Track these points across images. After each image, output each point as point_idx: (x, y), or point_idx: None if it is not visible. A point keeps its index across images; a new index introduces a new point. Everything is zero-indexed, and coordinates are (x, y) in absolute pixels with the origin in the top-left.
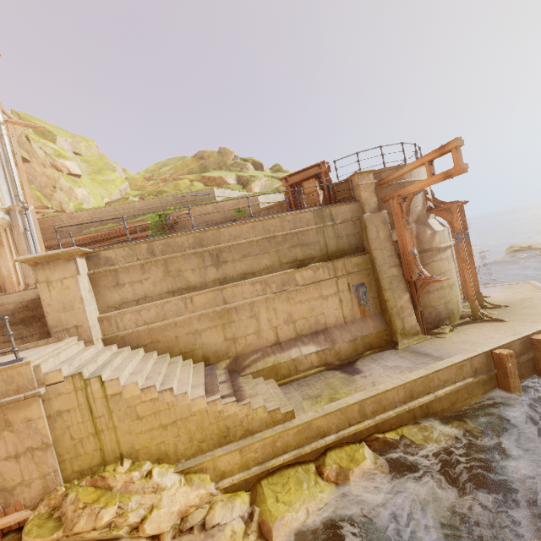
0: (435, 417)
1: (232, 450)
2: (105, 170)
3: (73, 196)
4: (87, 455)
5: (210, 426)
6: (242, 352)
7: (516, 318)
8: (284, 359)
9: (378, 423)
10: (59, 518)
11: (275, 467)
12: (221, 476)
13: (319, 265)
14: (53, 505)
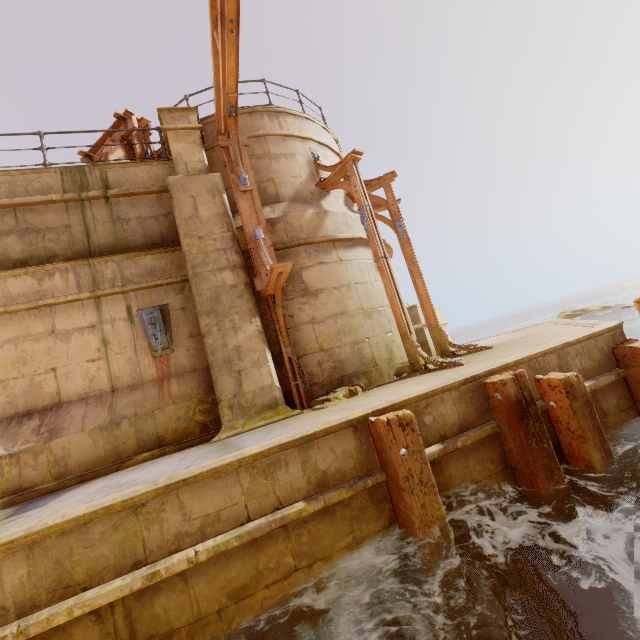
0: None
1: None
2: None
3: None
4: None
5: None
6: None
7: (485, 357)
8: None
9: None
10: None
11: None
12: None
13: (55, 268)
14: None
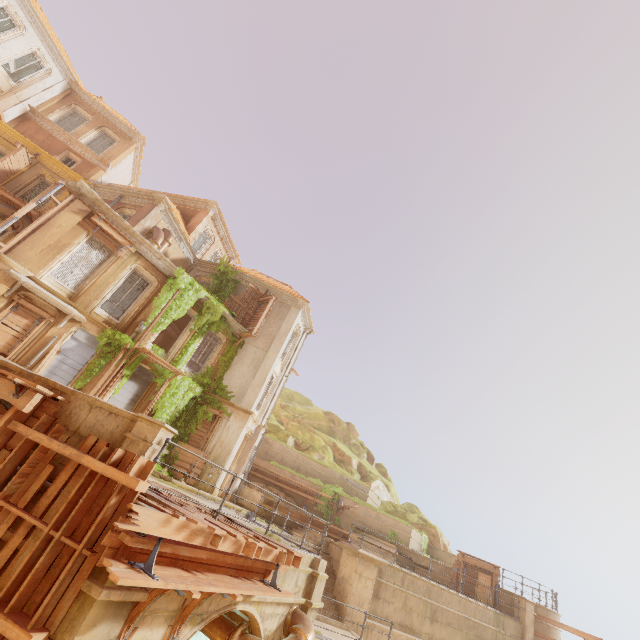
0: None
1: None
2: None
3: None
4: None
5: None
6: None
7: None
8: None
9: None
10: None
11: None
12: None
13: None
14: None
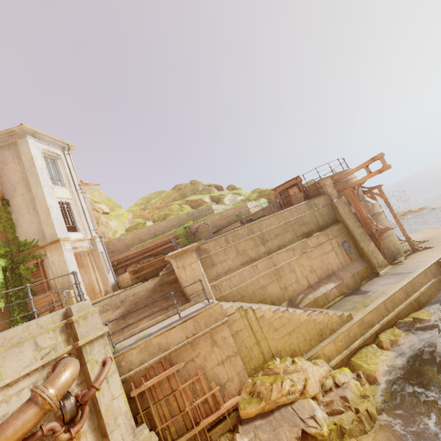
0: (424, 306)
1: (329, 342)
2: (115, 208)
3: (109, 227)
4: (256, 357)
5: (312, 330)
6: (291, 295)
7: (438, 244)
8: (319, 295)
9: (396, 314)
10: (257, 396)
11: (353, 350)
12: (328, 359)
13: (319, 234)
14: (248, 391)
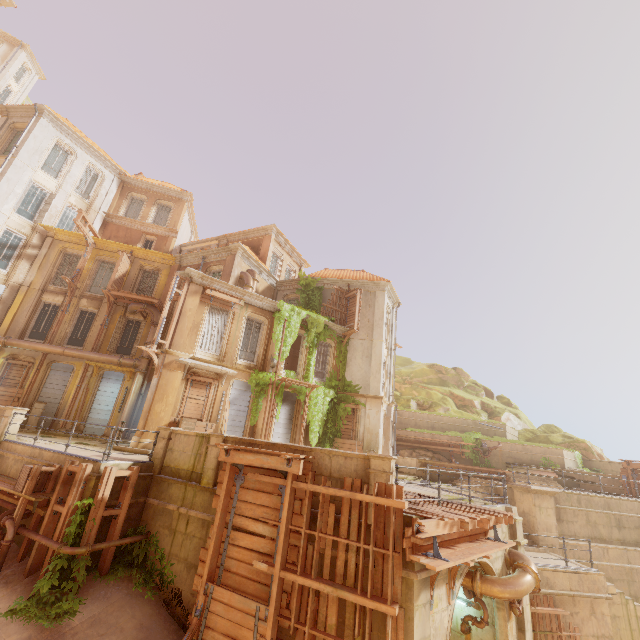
0: None
1: None
2: None
3: None
4: None
5: None
6: None
7: None
8: None
9: None
10: None
11: None
12: None
13: None
14: None
